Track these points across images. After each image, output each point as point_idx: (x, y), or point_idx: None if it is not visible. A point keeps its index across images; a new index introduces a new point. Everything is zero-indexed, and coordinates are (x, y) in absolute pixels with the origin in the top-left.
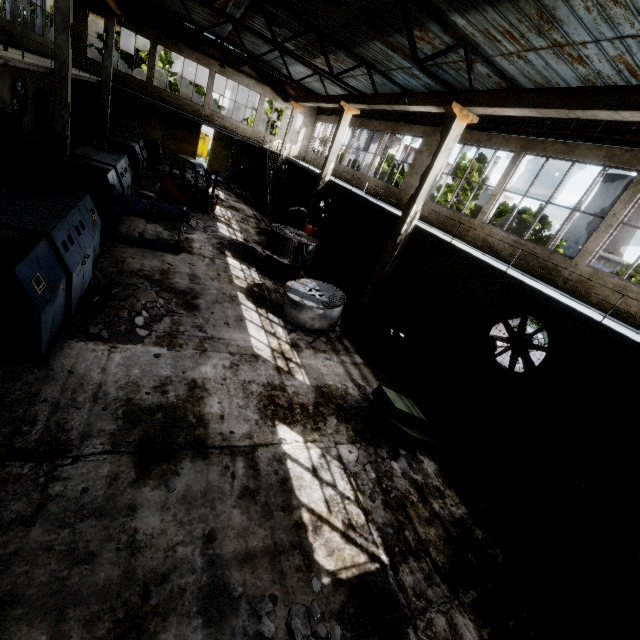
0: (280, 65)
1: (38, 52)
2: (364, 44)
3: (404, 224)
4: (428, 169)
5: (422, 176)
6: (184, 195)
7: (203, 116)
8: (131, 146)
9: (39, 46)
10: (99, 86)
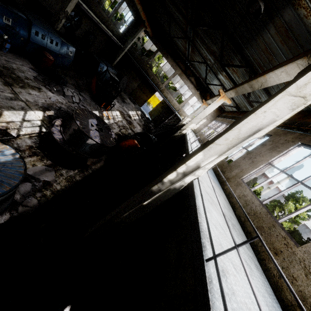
0: (208, 82)
1: (101, 19)
2: (254, 40)
3: (173, 170)
4: (249, 113)
5: (235, 121)
6: (96, 90)
7: (159, 88)
8: (98, 61)
9: (103, 18)
10: (125, 55)
